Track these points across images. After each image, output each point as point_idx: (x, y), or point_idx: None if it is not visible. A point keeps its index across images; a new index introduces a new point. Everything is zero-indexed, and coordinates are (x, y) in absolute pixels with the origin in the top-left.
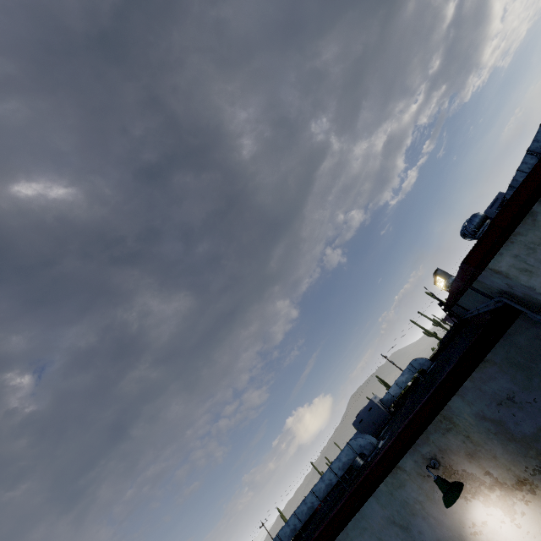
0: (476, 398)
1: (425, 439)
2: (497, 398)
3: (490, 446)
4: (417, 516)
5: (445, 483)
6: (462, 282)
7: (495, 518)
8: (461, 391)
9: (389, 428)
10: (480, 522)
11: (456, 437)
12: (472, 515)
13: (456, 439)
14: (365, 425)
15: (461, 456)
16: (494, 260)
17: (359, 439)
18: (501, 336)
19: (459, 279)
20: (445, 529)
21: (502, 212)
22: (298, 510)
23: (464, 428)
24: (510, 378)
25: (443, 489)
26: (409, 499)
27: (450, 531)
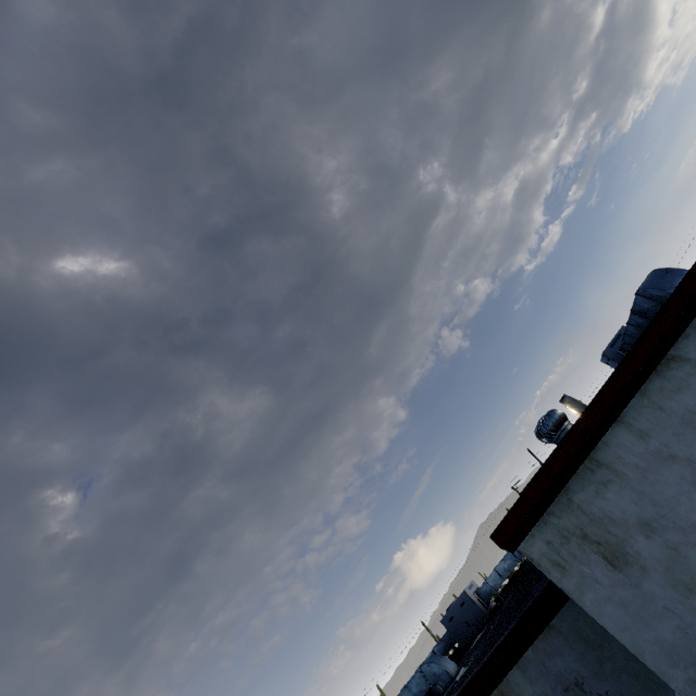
0: (539, 676)
1: None
2: (563, 681)
3: None
4: None
5: None
6: None
7: None
8: (521, 663)
9: (479, 641)
10: None
11: None
12: None
13: None
14: (457, 625)
15: None
16: (526, 542)
17: (433, 666)
18: (568, 598)
19: None
20: None
21: (533, 484)
22: None
23: None
24: (578, 656)
25: None
26: None
27: None
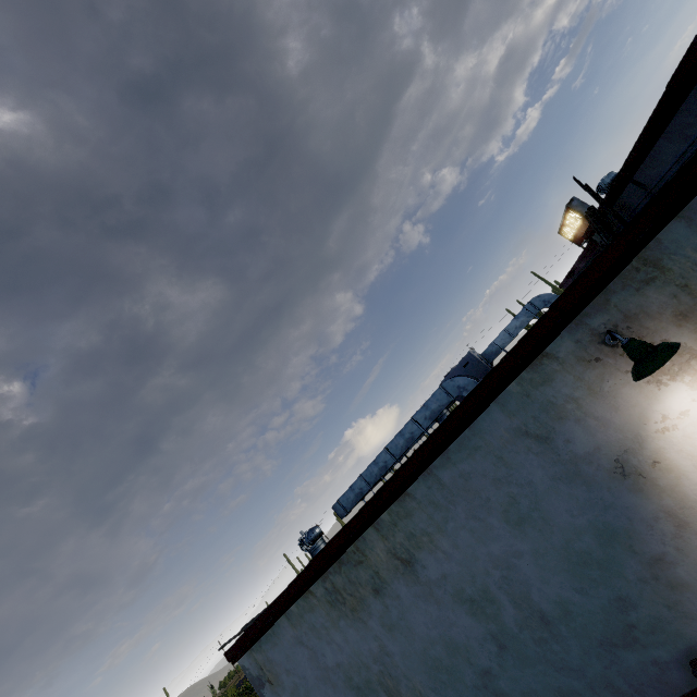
0: None
1: (602, 305)
2: None
3: None
4: (566, 420)
5: (646, 344)
6: None
7: None
8: (688, 210)
9: None
10: (677, 414)
11: (662, 290)
12: (664, 405)
13: (660, 295)
14: None
15: (665, 319)
16: None
17: (458, 379)
18: None
19: None
20: (611, 431)
21: None
22: (366, 471)
23: (681, 273)
24: None
25: (640, 354)
26: (557, 398)
27: (621, 432)
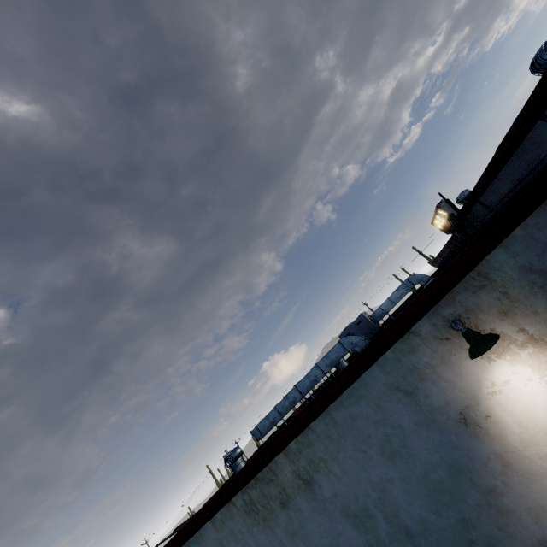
0: (525, 248)
1: (450, 300)
2: None
3: (532, 301)
4: (426, 381)
5: (477, 334)
6: (540, 98)
7: (521, 376)
8: (506, 242)
9: None
10: (502, 382)
11: (490, 294)
12: (493, 375)
13: (489, 297)
14: None
15: (493, 314)
16: None
17: (351, 337)
18: None
19: (540, 89)
20: (457, 391)
21: None
22: (279, 404)
23: (502, 283)
24: None
25: (473, 340)
26: (419, 364)
27: (464, 392)
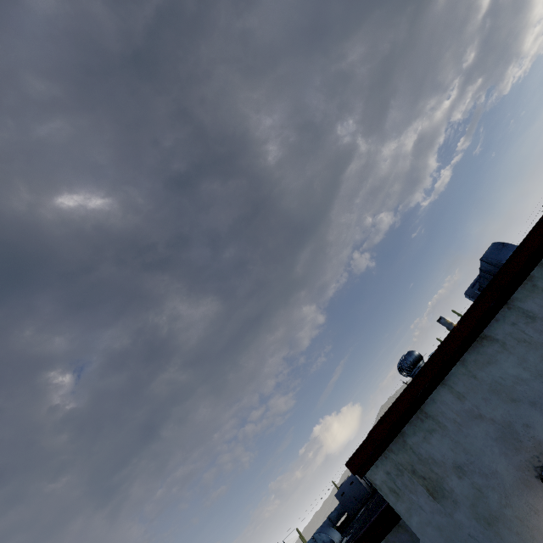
0: None
1: None
2: None
3: None
4: None
5: None
6: None
7: None
8: None
9: (361, 515)
10: None
11: None
12: None
13: None
14: (347, 499)
15: None
16: (372, 470)
17: (323, 535)
18: None
19: None
20: None
21: (377, 426)
22: None
23: None
24: None
25: None
26: None
27: None
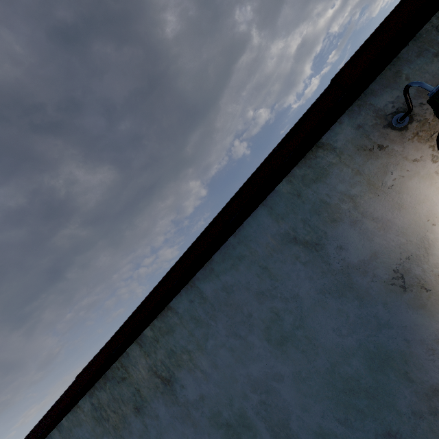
0: None
1: (391, 78)
2: None
3: None
4: (340, 223)
5: None
6: None
7: None
8: None
9: None
10: None
11: None
12: None
13: None
14: None
15: None
16: None
17: None
18: None
19: None
20: (392, 234)
21: None
22: None
23: None
24: None
25: None
26: (331, 196)
27: (404, 235)
